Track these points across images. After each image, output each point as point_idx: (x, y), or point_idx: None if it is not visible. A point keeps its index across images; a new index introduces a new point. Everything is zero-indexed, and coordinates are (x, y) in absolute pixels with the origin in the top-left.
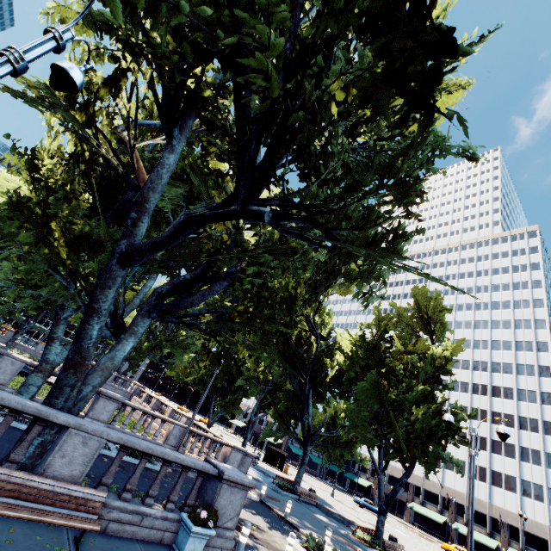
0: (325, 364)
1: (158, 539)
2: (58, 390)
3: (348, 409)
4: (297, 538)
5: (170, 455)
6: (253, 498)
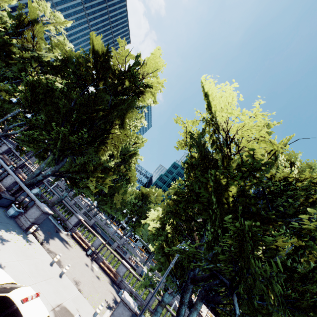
0: None
1: None
2: None
3: None
4: None
5: None
6: None
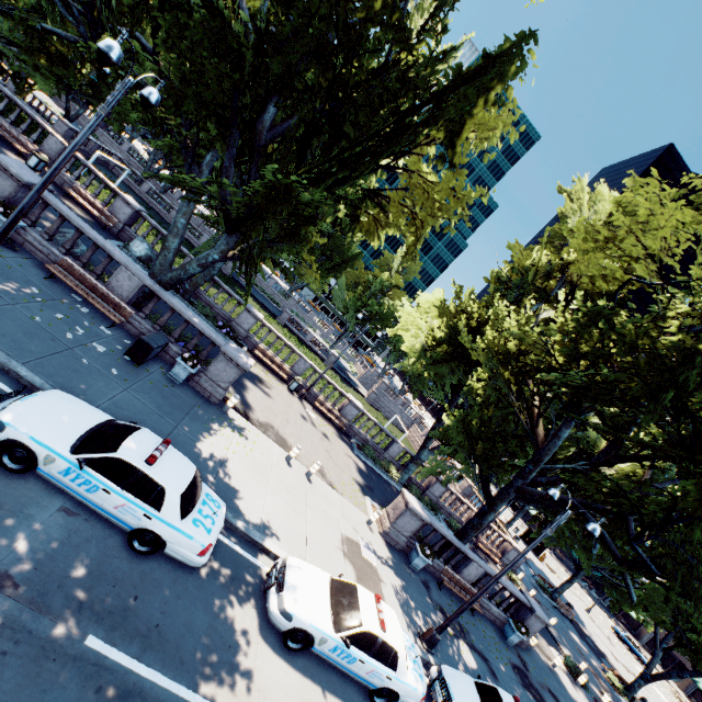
0: None
1: (493, 620)
2: (466, 535)
3: (646, 585)
4: (556, 649)
5: (509, 588)
6: None
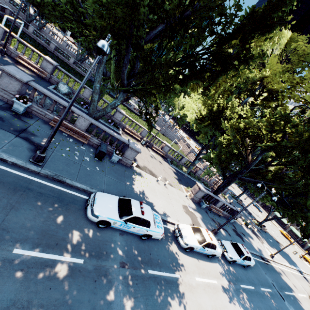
0: None
1: (225, 216)
2: (217, 193)
3: None
4: (240, 218)
5: (231, 207)
6: (228, 202)
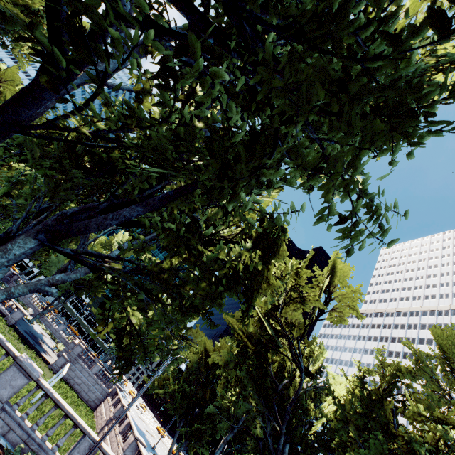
0: (308, 411)
1: None
2: None
3: None
4: None
5: None
6: None
